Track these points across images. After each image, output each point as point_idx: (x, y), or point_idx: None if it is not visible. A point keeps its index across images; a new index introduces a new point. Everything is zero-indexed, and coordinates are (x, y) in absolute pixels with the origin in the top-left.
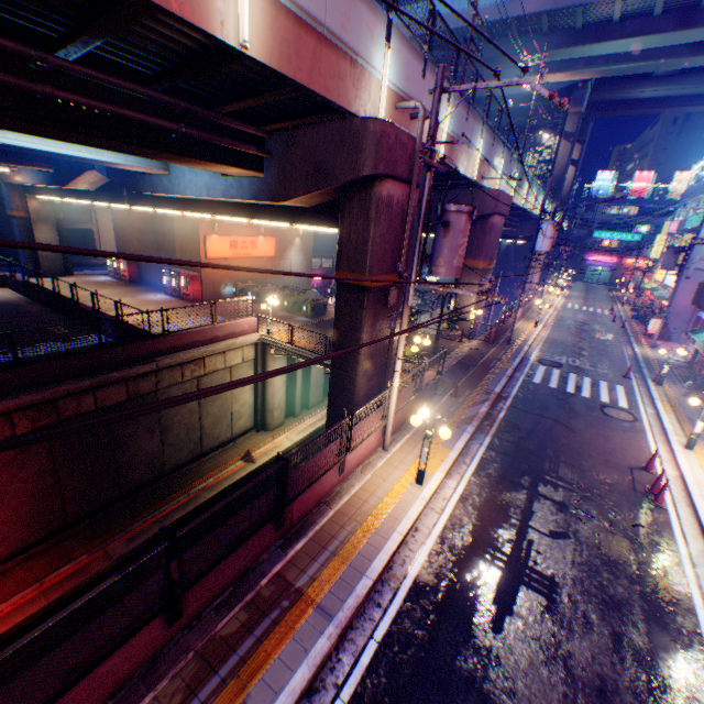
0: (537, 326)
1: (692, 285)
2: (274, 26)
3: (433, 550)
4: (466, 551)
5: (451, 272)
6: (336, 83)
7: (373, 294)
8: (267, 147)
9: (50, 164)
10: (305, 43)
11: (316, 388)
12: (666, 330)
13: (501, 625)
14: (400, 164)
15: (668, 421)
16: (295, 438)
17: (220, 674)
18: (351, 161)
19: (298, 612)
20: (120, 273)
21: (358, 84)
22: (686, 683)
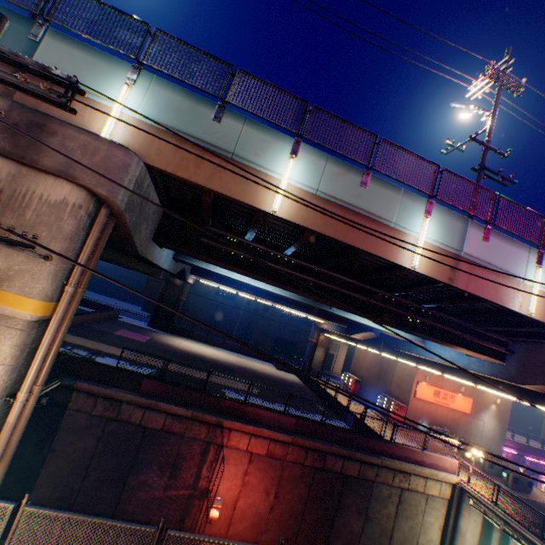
0: None
1: None
2: None
3: None
4: None
5: None
6: None
7: None
8: (509, 347)
9: (346, 323)
10: None
11: None
12: None
13: None
14: None
15: None
16: None
17: None
18: None
19: None
20: (346, 384)
21: None
22: None
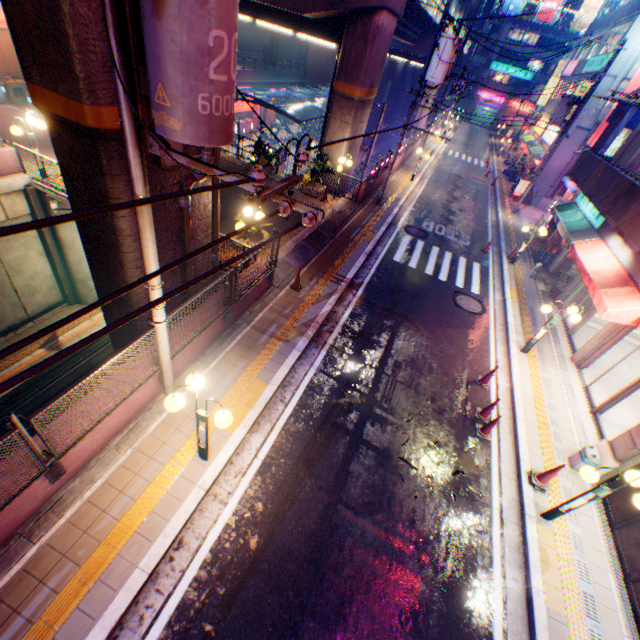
0: (414, 179)
1: (568, 146)
2: None
3: (197, 582)
4: (246, 571)
5: (198, 129)
6: None
7: (117, 145)
8: None
9: None
10: None
11: None
12: (530, 193)
13: None
14: None
15: (512, 314)
16: None
17: None
18: None
19: None
20: None
21: None
22: None
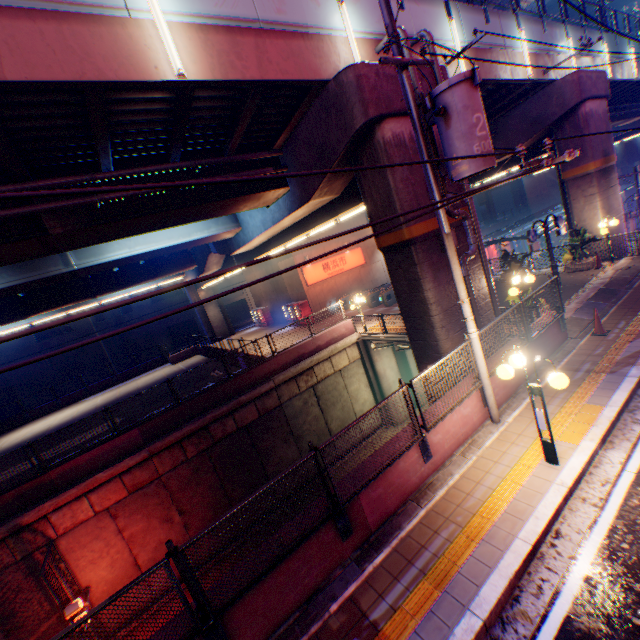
0: None
1: None
2: (206, 47)
3: (595, 572)
4: None
5: (475, 163)
6: (292, 63)
7: (419, 245)
8: (283, 163)
9: (193, 262)
10: (243, 45)
11: None
12: None
13: None
14: (395, 98)
15: None
16: None
17: None
18: (340, 125)
19: None
20: (260, 321)
21: (318, 52)
22: None
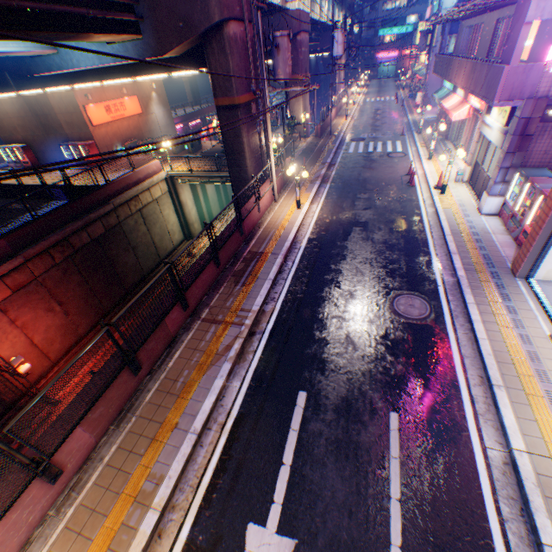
0: (347, 119)
1: None
2: None
3: (313, 229)
4: (328, 225)
5: (287, 78)
6: None
7: (243, 109)
8: (138, 13)
9: None
10: None
11: (214, 205)
12: (427, 100)
13: (346, 239)
14: (235, 8)
15: (421, 151)
16: (214, 237)
17: (245, 277)
18: (205, 13)
19: (265, 257)
20: (20, 162)
21: None
22: (415, 232)
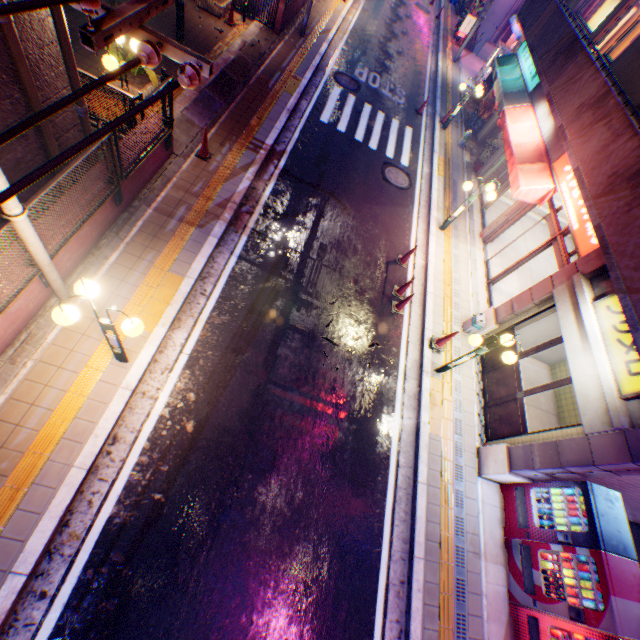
0: None
1: None
2: None
3: (140, 466)
4: (186, 450)
5: None
6: None
7: None
8: None
9: None
10: None
11: None
12: (475, 36)
13: (213, 539)
14: None
15: (437, 190)
16: None
17: None
18: None
19: None
20: None
21: None
22: (366, 516)
